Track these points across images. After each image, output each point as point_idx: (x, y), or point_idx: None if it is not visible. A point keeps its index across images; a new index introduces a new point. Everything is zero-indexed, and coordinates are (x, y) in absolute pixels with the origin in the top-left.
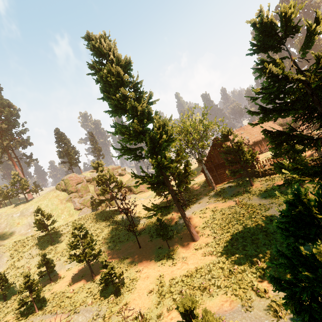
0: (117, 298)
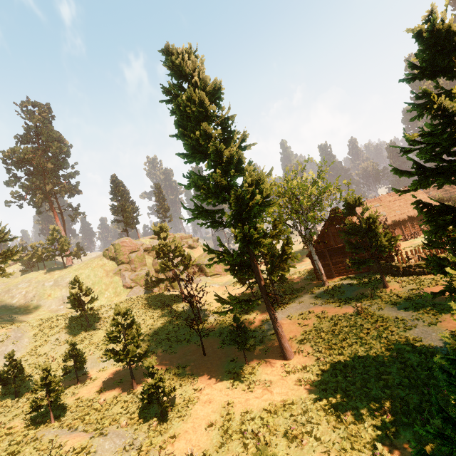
0: (162, 424)
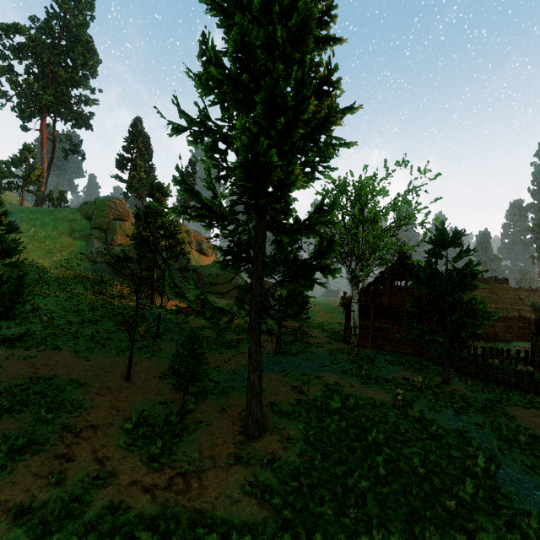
0: None
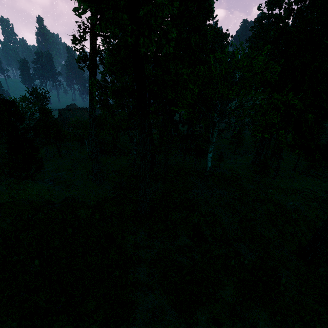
0: None
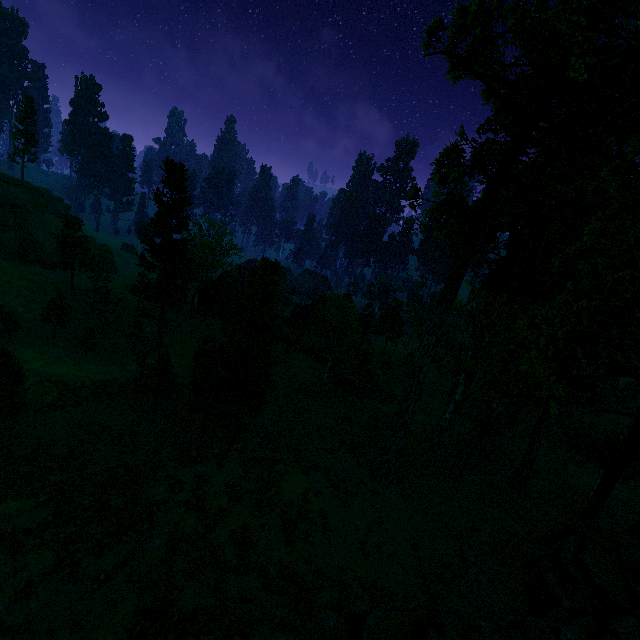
0: (88, 357)
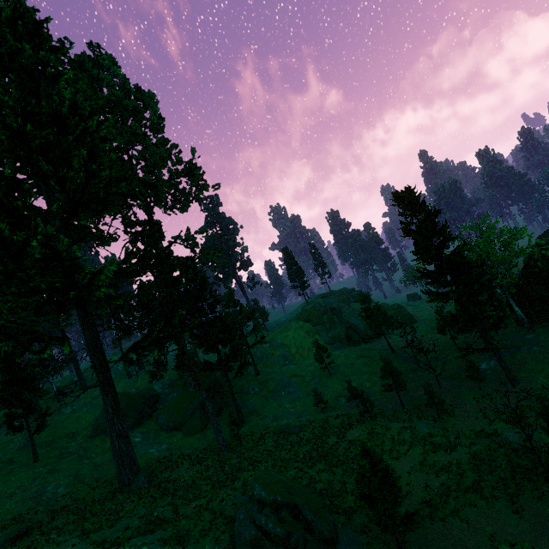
0: (442, 420)
